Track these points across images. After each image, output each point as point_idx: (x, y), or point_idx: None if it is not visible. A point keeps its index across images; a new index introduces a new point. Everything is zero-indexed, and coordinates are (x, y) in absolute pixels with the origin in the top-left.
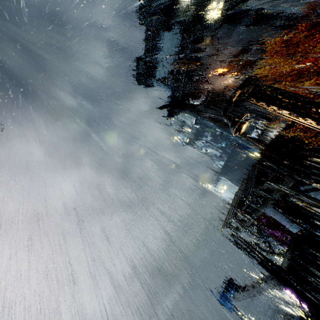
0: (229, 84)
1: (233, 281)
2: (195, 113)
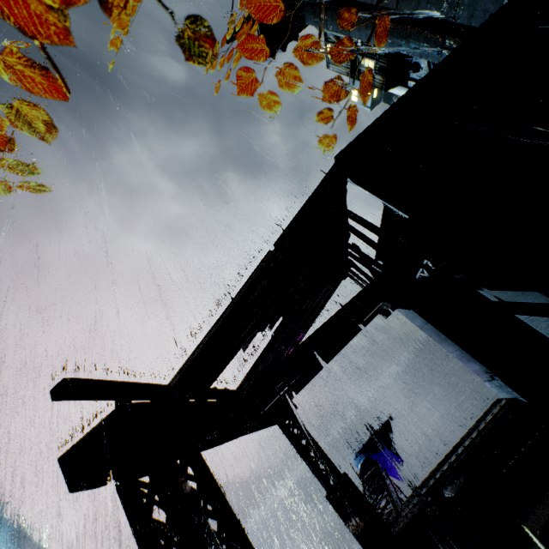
0: None
1: (390, 428)
2: (326, 15)
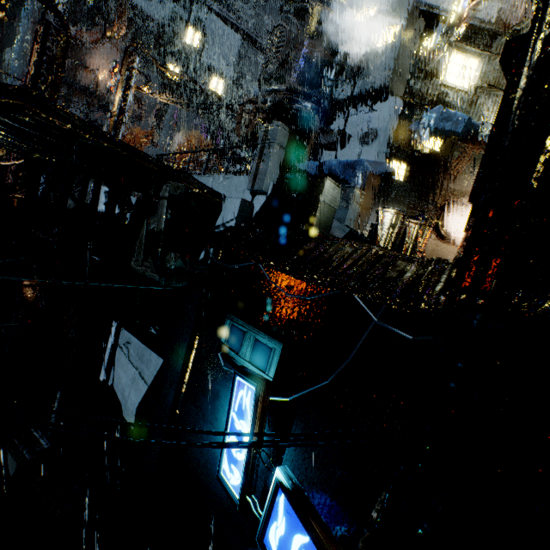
0: (97, 78)
1: None
2: (37, 4)
